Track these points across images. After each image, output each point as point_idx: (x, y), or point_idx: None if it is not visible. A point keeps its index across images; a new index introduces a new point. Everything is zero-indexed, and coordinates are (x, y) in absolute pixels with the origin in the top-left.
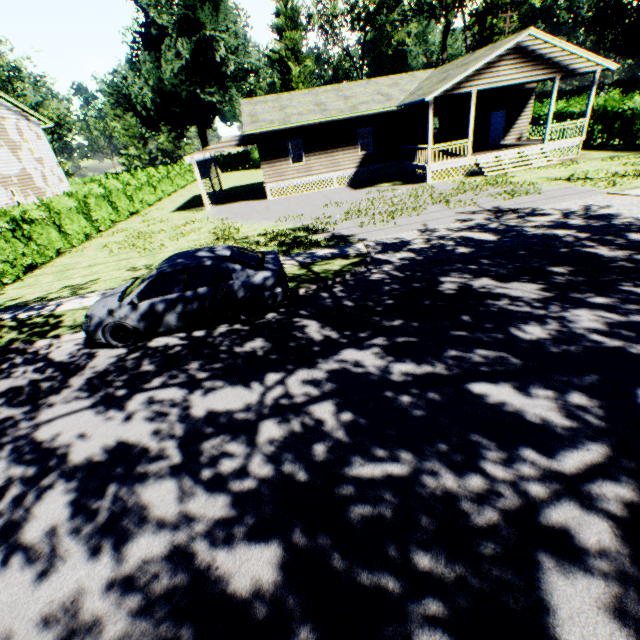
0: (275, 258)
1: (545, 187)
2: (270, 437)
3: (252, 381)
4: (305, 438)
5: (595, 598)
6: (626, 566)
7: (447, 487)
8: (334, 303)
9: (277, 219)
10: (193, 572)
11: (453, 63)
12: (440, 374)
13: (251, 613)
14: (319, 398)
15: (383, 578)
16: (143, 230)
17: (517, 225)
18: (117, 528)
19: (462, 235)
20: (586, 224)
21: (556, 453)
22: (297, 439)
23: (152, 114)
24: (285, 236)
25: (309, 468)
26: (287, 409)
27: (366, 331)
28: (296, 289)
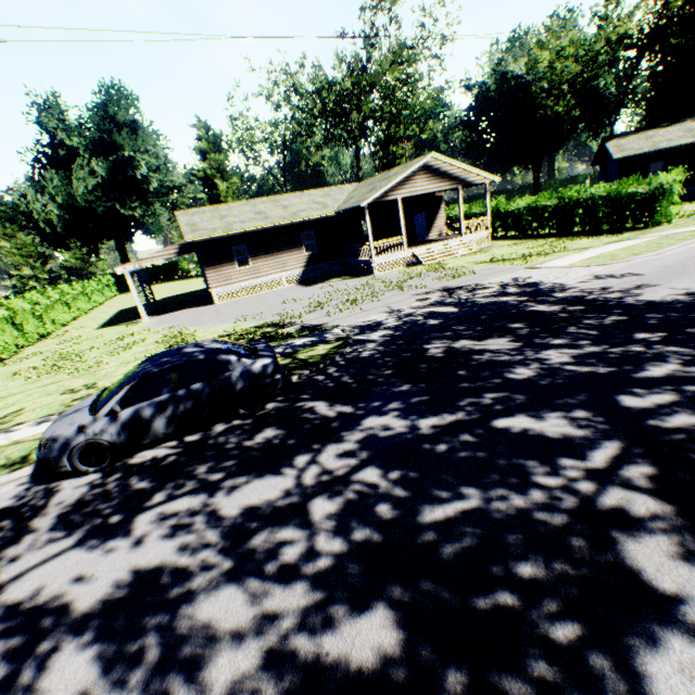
0: (267, 346)
1: (476, 268)
2: (326, 513)
3: (280, 468)
4: (364, 504)
5: (666, 549)
6: (674, 519)
7: (515, 506)
8: (334, 382)
9: (235, 320)
10: (301, 668)
11: (375, 178)
12: (464, 419)
13: (387, 681)
14: (360, 466)
15: (500, 598)
16: (65, 351)
17: (469, 298)
18: (179, 660)
19: (427, 310)
20: (521, 291)
21: (585, 455)
22: (356, 507)
23: (59, 230)
24: (252, 333)
25: (381, 529)
26: (332, 483)
27: (378, 400)
28: (289, 377)
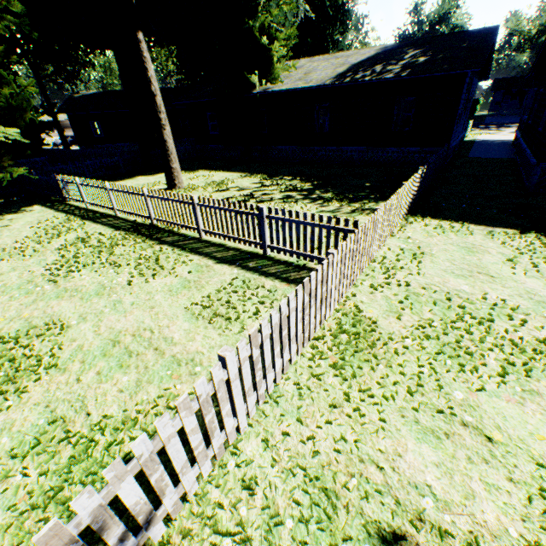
0: None
1: None
2: None
3: None
4: None
5: None
6: None
7: None
8: None
9: None
10: None
11: None
12: None
13: None
14: None
15: None
16: None
17: None
18: None
19: None
20: None
21: None
22: None
23: None
24: None
25: None
26: None
27: None
28: None
